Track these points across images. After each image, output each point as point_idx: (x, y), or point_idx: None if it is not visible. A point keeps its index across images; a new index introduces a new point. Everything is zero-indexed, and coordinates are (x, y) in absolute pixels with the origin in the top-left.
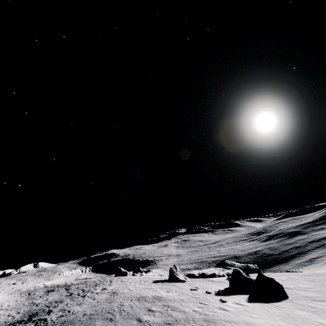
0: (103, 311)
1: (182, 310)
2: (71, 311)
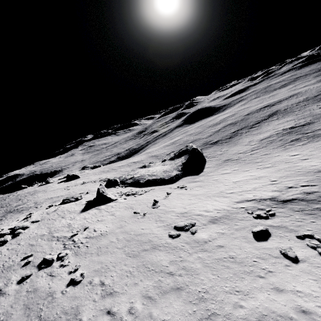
0: (15, 198)
1: (39, 191)
2: (2, 203)
